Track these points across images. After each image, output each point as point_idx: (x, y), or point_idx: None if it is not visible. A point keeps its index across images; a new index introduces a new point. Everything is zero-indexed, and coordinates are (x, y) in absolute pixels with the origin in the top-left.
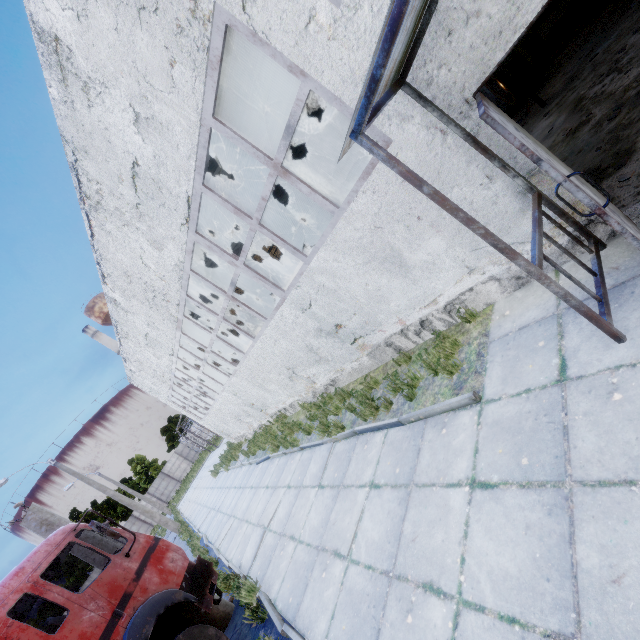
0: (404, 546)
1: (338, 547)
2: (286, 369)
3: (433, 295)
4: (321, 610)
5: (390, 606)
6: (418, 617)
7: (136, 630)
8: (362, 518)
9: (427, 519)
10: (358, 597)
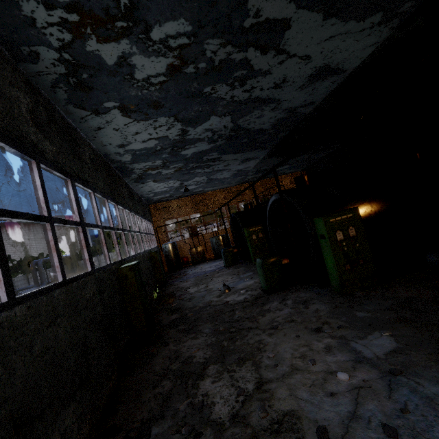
0: None
1: None
2: None
3: None
4: None
5: None
6: None
7: None
8: None
9: None
10: None
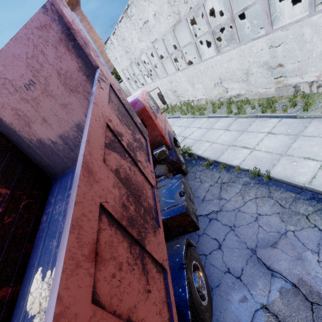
0: (292, 149)
1: (246, 146)
2: (219, 79)
3: None
4: (235, 159)
5: (282, 160)
6: (299, 163)
7: (170, 136)
8: (262, 140)
9: (309, 144)
10: (260, 157)
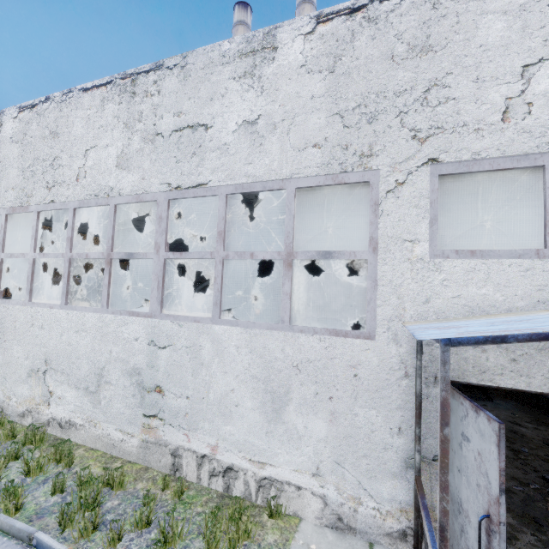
0: None
1: None
2: (44, 360)
3: (268, 458)
4: None
5: None
6: None
7: None
8: None
9: None
10: None
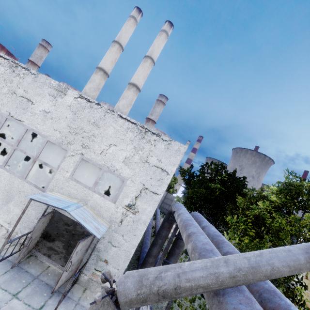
0: None
1: None
2: None
3: None
4: None
5: None
6: None
7: None
8: None
9: None
10: None
